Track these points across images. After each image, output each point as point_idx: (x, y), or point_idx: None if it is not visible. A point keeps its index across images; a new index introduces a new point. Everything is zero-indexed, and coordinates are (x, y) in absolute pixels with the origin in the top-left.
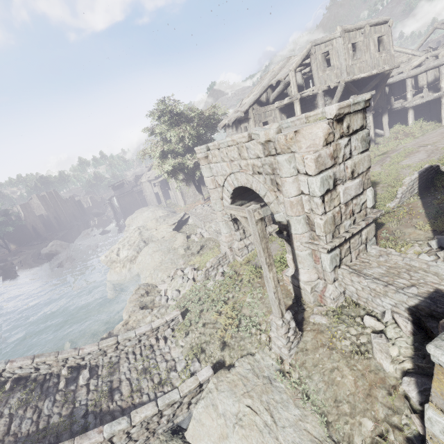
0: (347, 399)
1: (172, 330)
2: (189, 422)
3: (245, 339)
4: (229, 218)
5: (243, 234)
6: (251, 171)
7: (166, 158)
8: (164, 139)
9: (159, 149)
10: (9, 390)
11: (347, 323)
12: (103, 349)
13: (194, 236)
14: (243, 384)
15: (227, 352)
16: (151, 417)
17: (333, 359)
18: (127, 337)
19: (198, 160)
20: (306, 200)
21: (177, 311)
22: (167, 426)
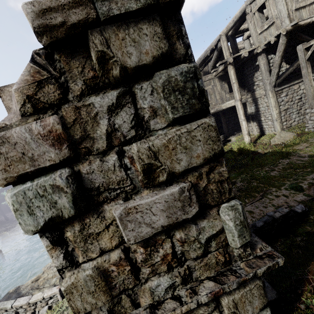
0: None
1: (48, 309)
2: None
3: None
4: None
5: None
6: None
7: None
8: None
9: None
10: None
11: None
12: None
13: None
14: None
15: None
16: None
17: None
18: (3, 307)
19: None
20: None
21: (57, 287)
22: None
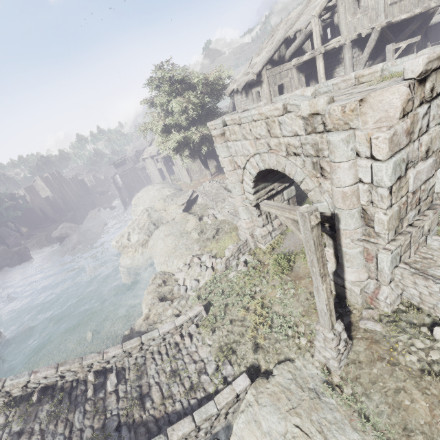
0: (420, 428)
1: (196, 326)
2: (229, 436)
3: (280, 342)
4: (251, 204)
5: (265, 220)
6: (284, 151)
7: (169, 132)
8: (165, 110)
9: (161, 123)
10: (37, 402)
11: (410, 333)
12: (127, 351)
13: (207, 218)
14: (286, 398)
15: (262, 355)
16: (189, 433)
17: (396, 377)
18: (151, 337)
19: (204, 133)
20: (365, 190)
21: (200, 306)
22: (205, 438)
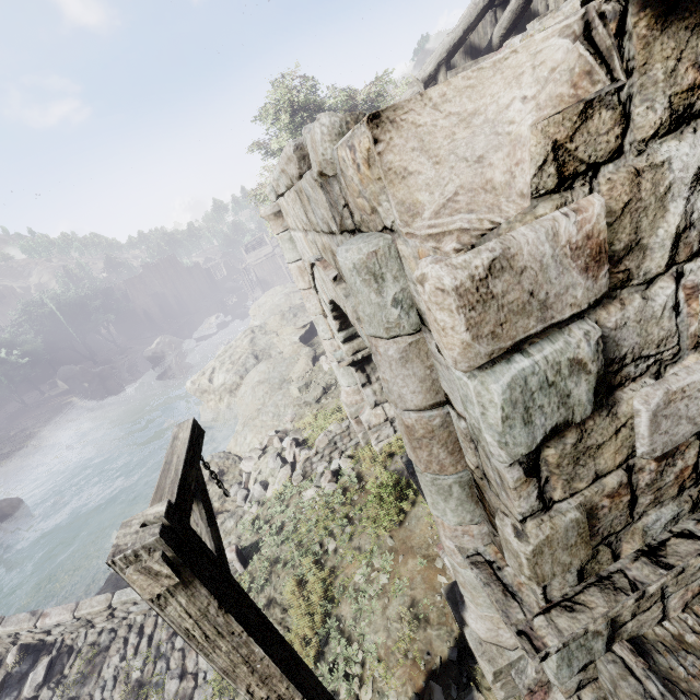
0: None
1: None
2: None
3: None
4: (339, 363)
5: (381, 393)
6: (334, 268)
7: None
8: None
9: None
10: None
11: None
12: (83, 619)
13: (325, 359)
14: None
15: None
16: None
17: None
18: (129, 599)
19: None
20: (465, 435)
21: (231, 551)
22: None
